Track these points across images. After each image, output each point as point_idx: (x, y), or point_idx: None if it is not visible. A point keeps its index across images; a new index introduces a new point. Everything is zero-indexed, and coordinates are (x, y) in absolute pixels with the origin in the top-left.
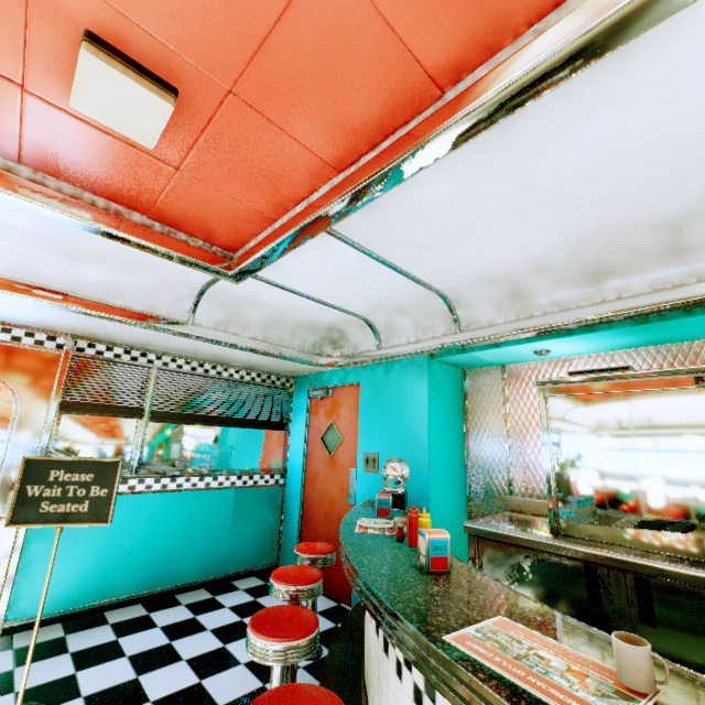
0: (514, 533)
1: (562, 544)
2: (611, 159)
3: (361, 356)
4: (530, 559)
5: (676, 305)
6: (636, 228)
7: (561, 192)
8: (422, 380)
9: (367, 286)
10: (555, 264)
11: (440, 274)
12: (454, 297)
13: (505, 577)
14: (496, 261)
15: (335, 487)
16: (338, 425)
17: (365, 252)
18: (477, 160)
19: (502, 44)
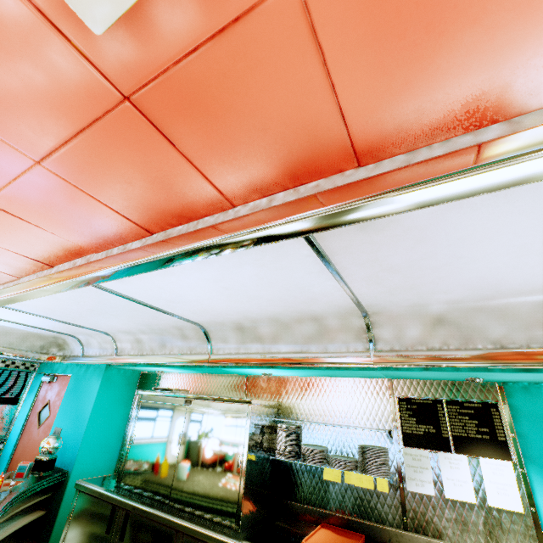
0: (94, 487)
1: (108, 494)
2: (113, 308)
3: (72, 358)
4: (95, 504)
5: (182, 363)
6: (164, 325)
7: (108, 312)
8: (99, 380)
9: (55, 324)
10: (147, 331)
11: (93, 326)
12: (113, 335)
13: (81, 517)
14: (116, 326)
15: (33, 452)
16: (51, 404)
17: (32, 315)
18: (51, 299)
19: (31, 273)
